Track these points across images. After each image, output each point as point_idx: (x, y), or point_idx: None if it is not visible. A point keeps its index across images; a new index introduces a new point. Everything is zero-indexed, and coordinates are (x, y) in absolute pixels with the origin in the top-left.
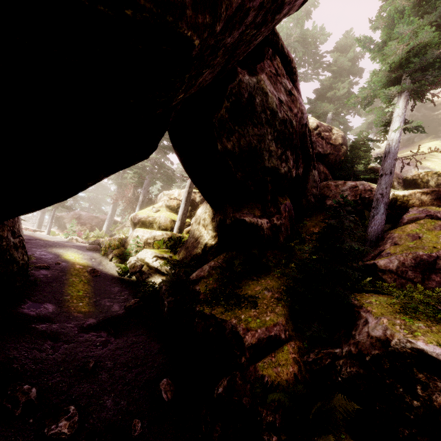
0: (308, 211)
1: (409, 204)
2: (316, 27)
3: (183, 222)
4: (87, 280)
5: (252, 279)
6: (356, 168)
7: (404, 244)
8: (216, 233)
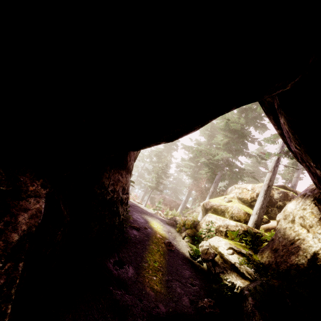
0: None
1: None
2: None
3: (260, 217)
4: (163, 252)
5: None
6: None
7: None
8: None
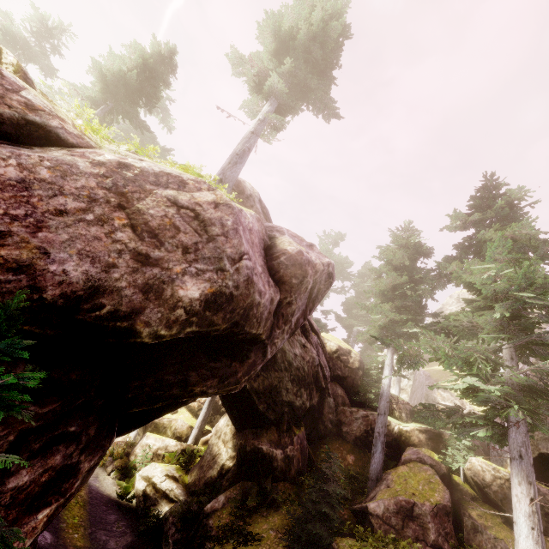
0: (326, 436)
1: (411, 440)
2: (342, 256)
3: (201, 430)
4: (83, 502)
5: (262, 515)
6: (368, 396)
7: (393, 488)
8: (236, 453)
